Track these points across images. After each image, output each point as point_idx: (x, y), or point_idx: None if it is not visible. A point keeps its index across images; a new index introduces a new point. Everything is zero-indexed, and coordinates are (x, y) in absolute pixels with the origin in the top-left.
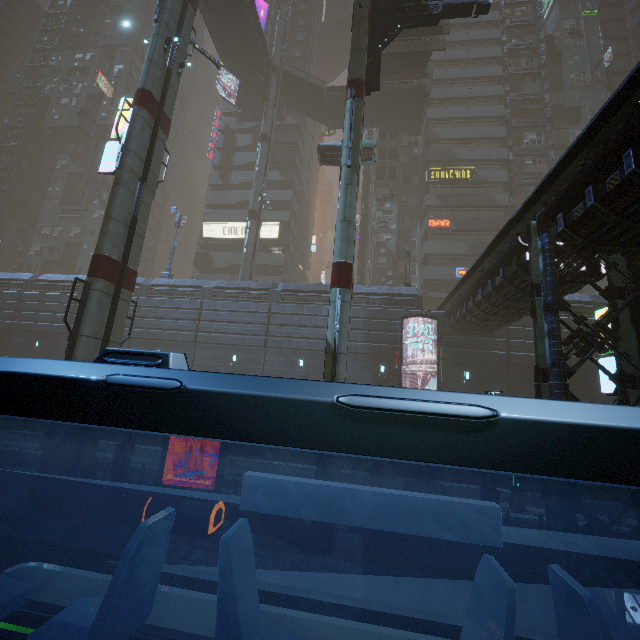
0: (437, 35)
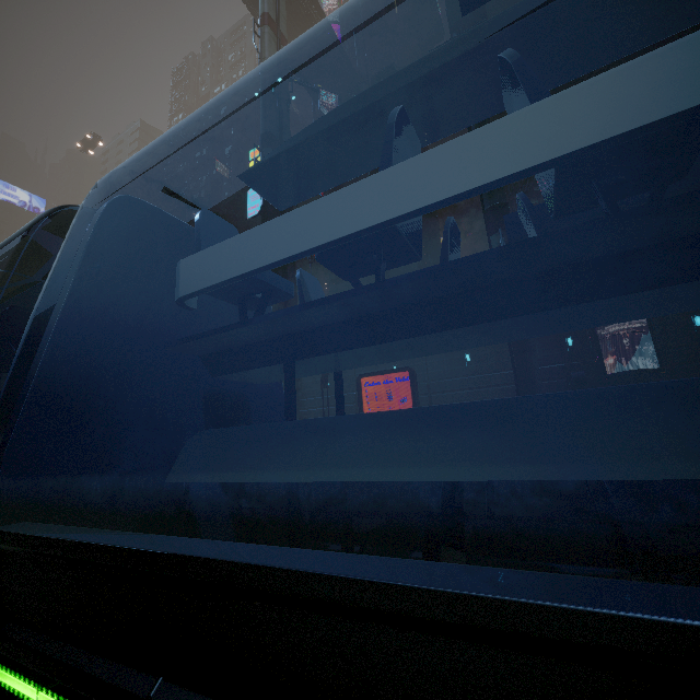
0: None
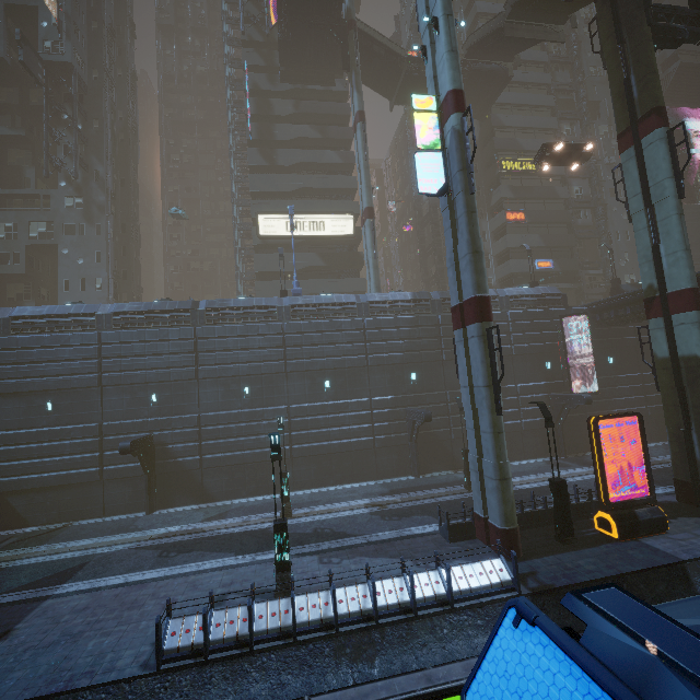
0: (556, 24)
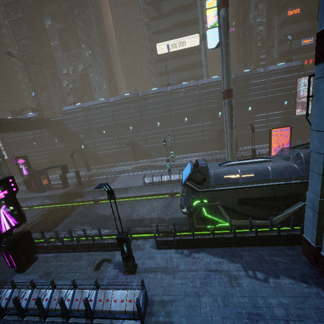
0: None
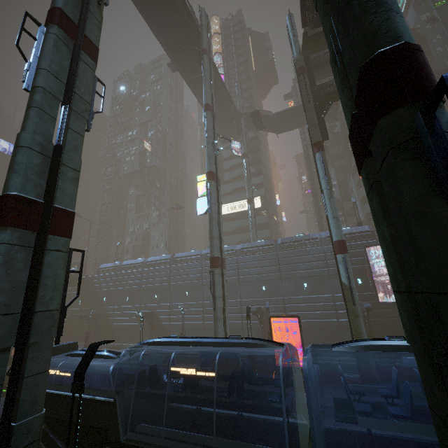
0: None
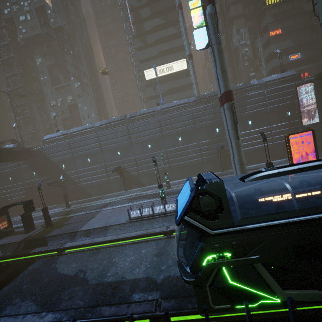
0: None
